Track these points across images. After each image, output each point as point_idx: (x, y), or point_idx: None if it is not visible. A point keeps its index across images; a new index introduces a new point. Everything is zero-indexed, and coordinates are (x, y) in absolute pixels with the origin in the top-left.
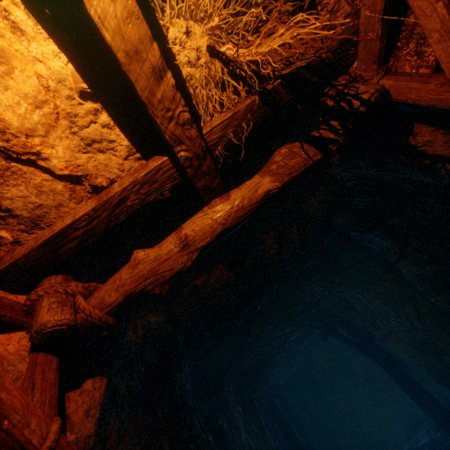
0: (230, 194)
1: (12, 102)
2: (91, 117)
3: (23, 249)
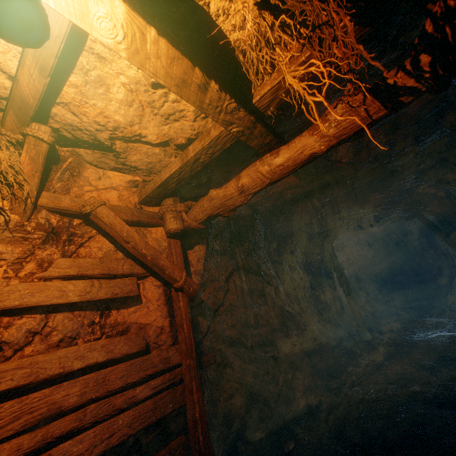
0: (280, 151)
1: (116, 108)
2: (163, 99)
3: (149, 188)
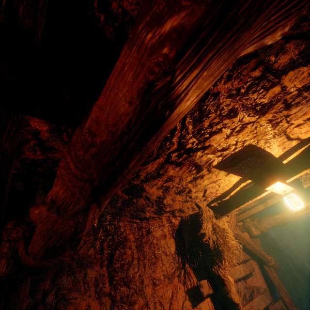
0: None
1: None
2: None
3: (243, 216)
